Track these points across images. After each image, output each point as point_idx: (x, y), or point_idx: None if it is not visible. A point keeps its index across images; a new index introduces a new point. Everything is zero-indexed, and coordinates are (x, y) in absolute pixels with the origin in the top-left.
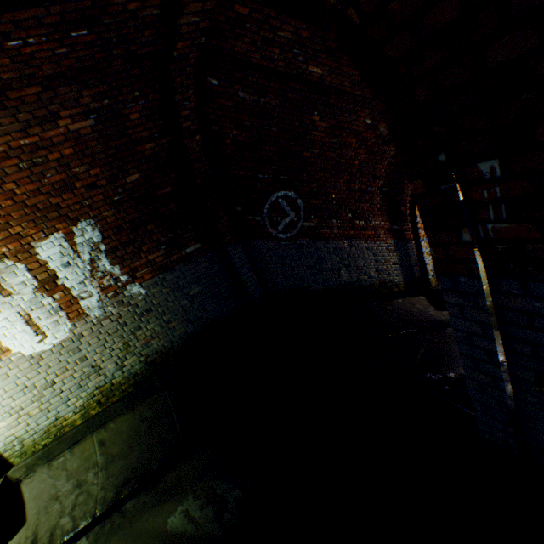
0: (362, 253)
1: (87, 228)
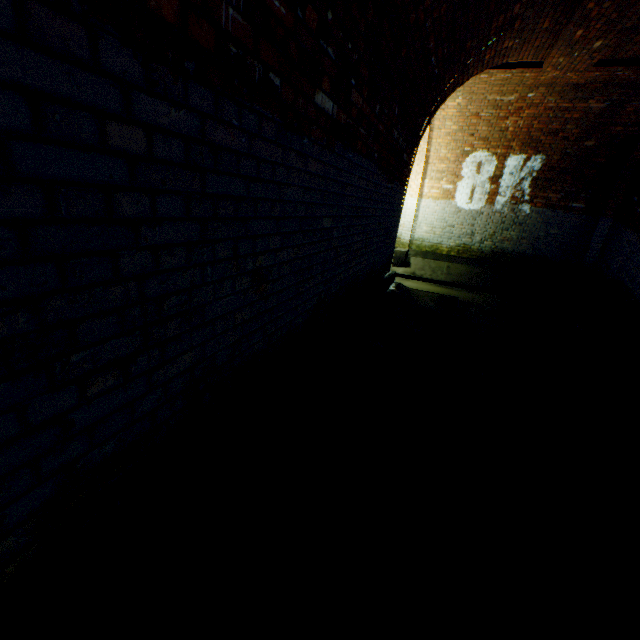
0: None
1: (538, 160)
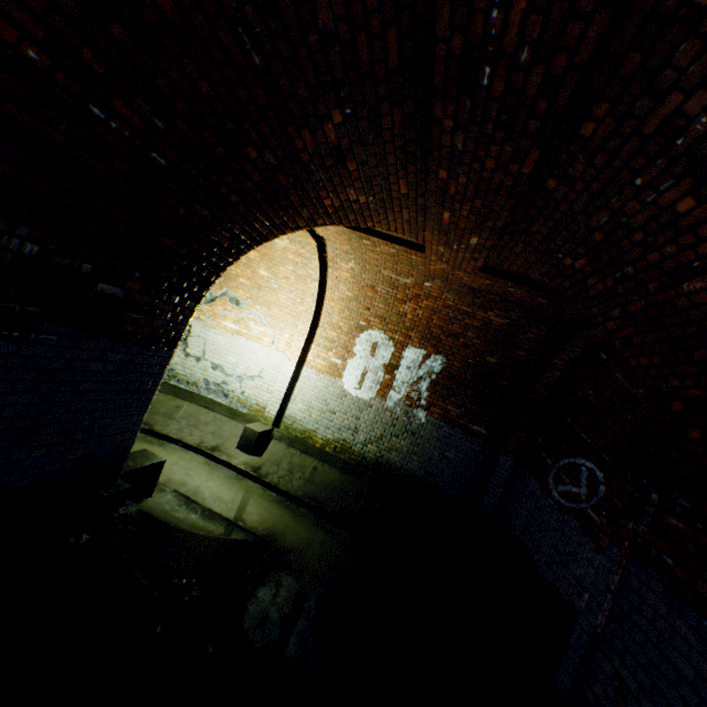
0: None
1: (439, 361)
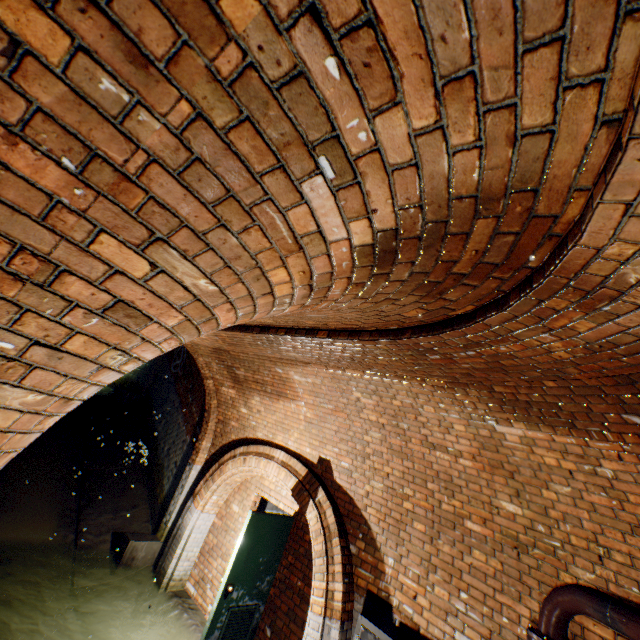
0: (176, 423)
1: None
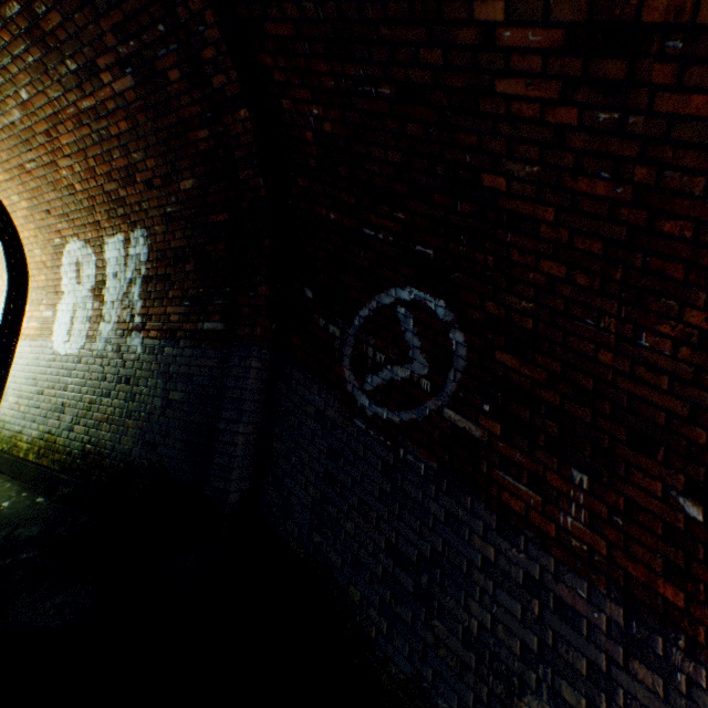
0: None
1: (142, 239)
